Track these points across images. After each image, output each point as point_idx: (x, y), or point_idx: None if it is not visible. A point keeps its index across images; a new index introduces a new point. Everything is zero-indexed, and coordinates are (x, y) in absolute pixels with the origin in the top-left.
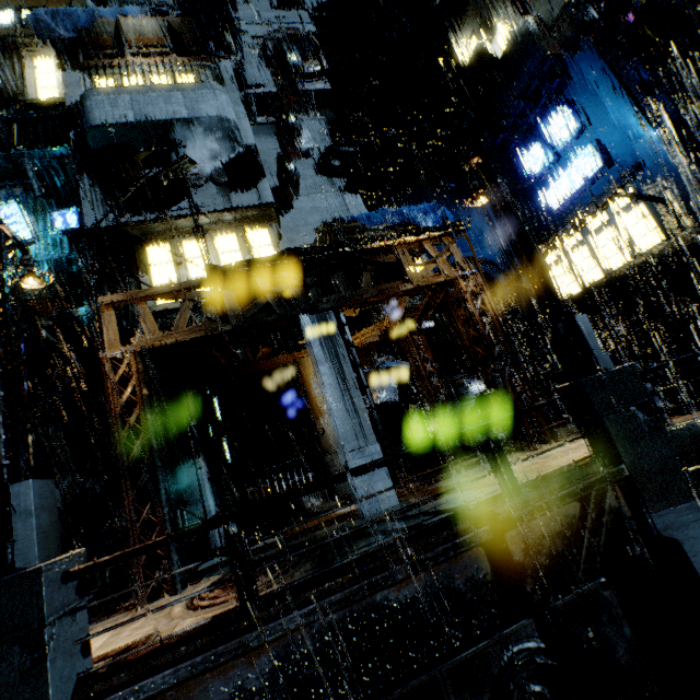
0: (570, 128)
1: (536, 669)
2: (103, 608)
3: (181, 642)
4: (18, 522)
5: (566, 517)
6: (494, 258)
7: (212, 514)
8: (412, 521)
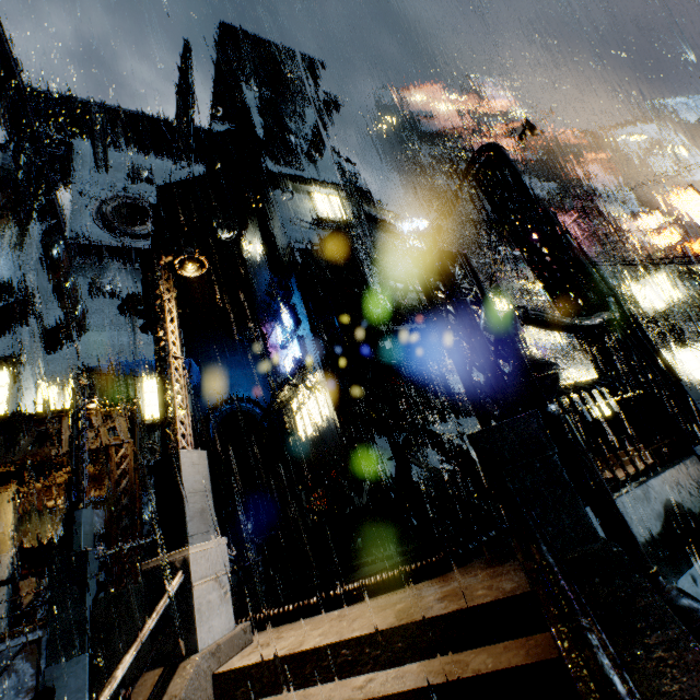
0: (290, 323)
1: None
2: None
3: None
4: None
5: None
6: (262, 399)
7: None
8: None
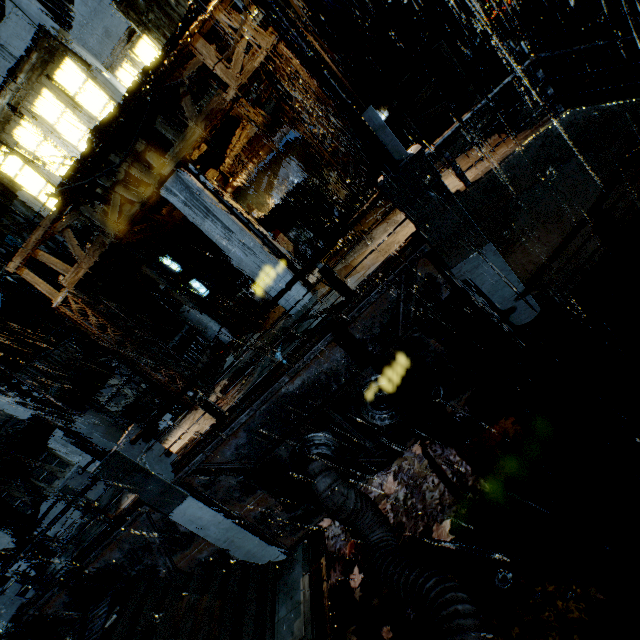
0: None
1: (377, 387)
2: (186, 408)
3: (201, 441)
4: (90, 438)
5: (388, 299)
6: None
7: (217, 331)
8: (306, 324)
